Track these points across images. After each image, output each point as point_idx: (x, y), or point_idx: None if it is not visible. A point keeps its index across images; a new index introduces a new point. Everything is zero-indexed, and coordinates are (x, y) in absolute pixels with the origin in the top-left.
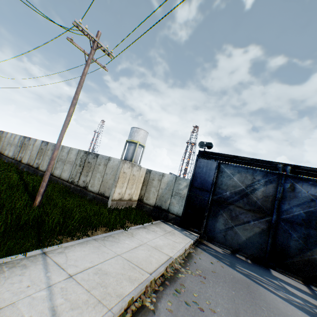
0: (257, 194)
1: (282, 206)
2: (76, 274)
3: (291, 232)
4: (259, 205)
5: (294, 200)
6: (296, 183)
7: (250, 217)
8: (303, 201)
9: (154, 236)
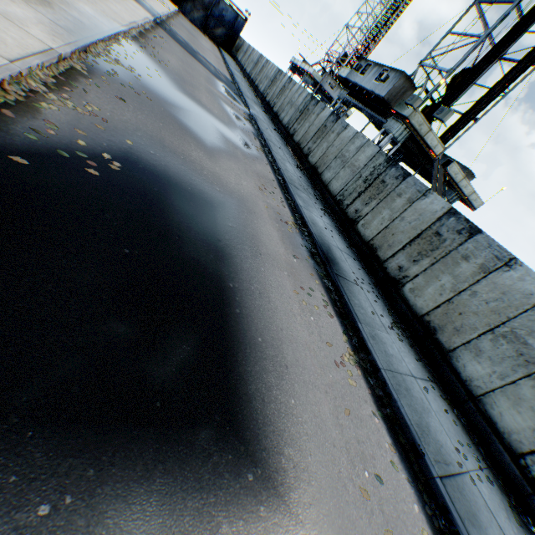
0: (207, 0)
1: (213, 10)
2: (165, 2)
3: (212, 21)
4: (206, 6)
5: (218, 9)
6: (221, 2)
7: (201, 10)
8: (220, 11)
9: (167, 1)
